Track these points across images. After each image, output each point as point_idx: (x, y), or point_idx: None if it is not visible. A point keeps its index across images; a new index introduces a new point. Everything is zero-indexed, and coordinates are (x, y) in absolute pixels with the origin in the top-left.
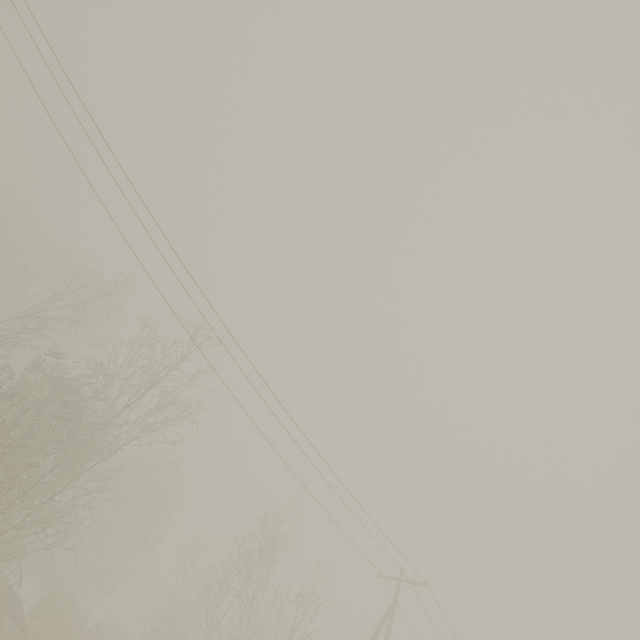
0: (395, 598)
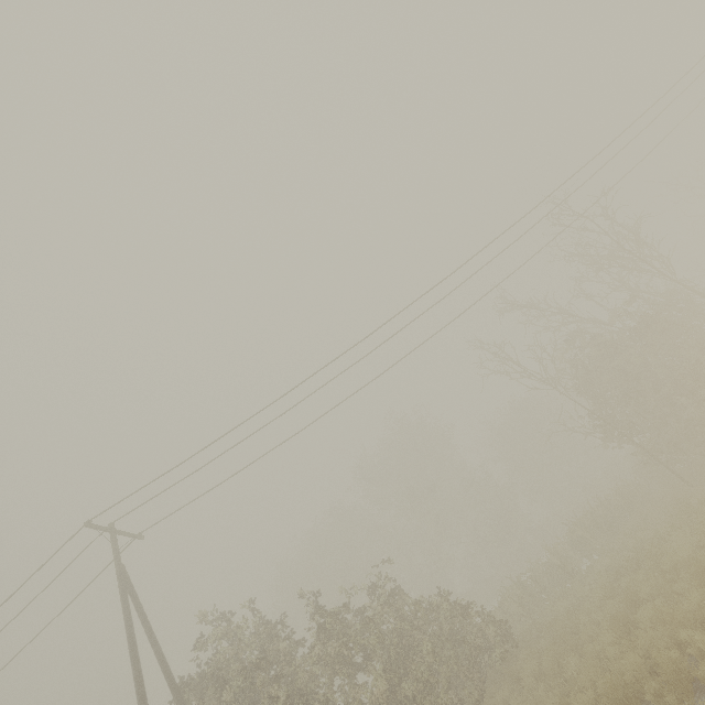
0: None
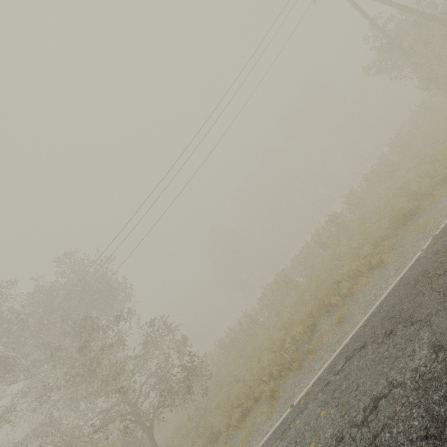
0: None
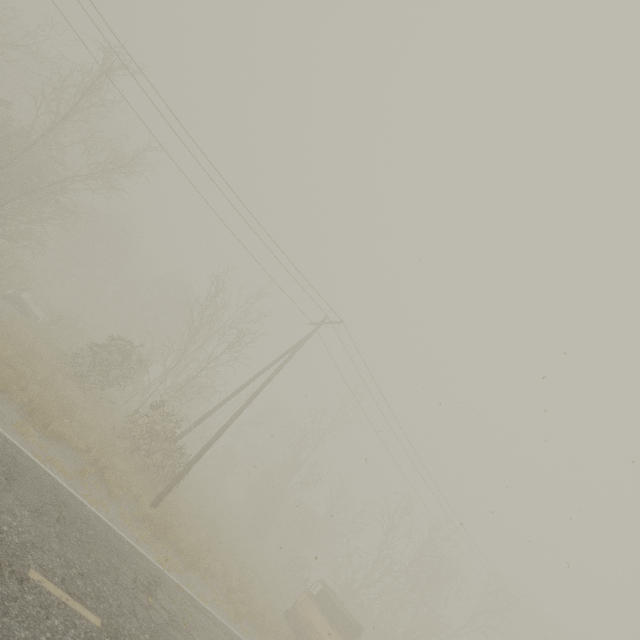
0: (312, 331)
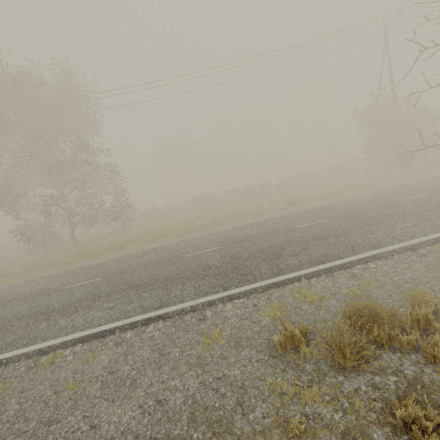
0: None
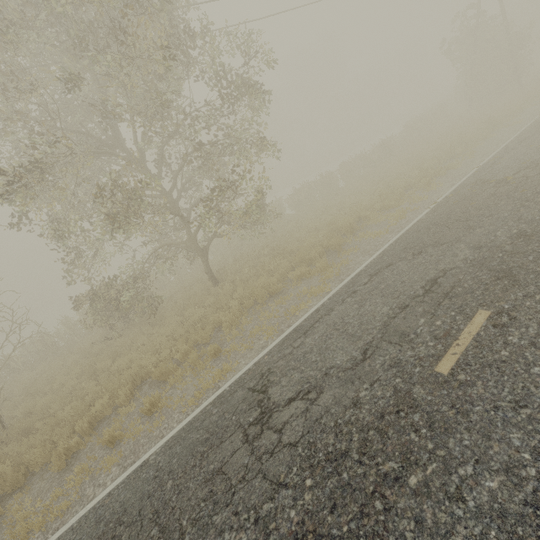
0: None
